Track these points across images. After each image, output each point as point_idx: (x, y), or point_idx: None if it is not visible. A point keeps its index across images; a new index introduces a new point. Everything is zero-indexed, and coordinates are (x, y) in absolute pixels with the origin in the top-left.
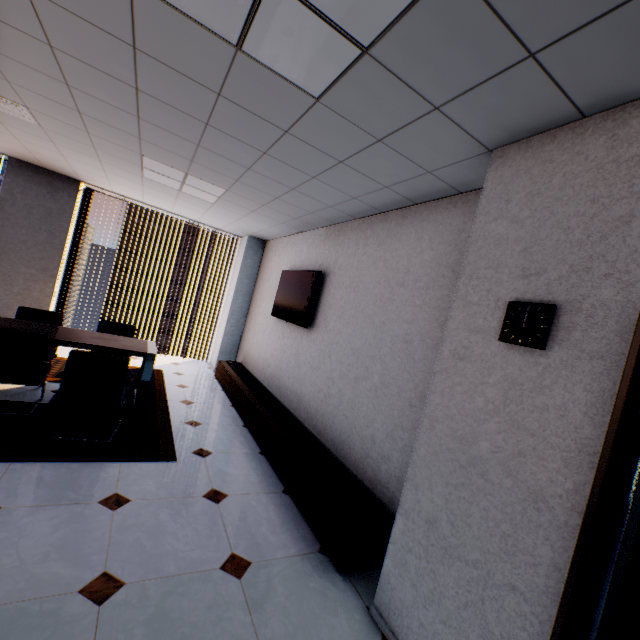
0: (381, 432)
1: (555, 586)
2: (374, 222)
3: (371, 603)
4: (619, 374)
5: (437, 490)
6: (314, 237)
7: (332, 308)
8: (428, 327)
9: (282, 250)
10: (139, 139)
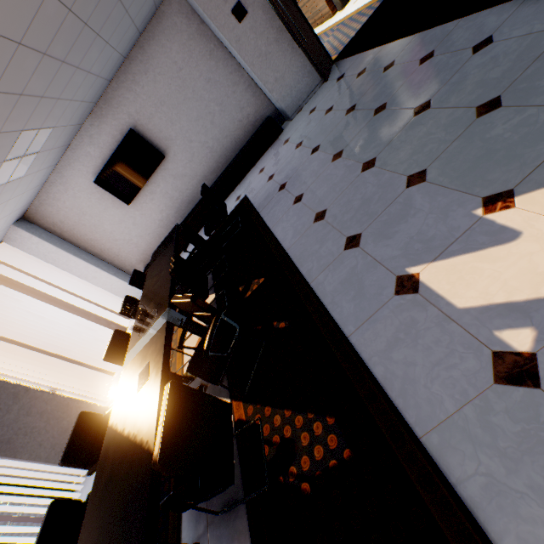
0: (239, 115)
1: (291, 48)
2: (127, 69)
3: (291, 118)
4: (259, 1)
5: (269, 73)
6: (87, 133)
7: (163, 130)
8: (208, 66)
9: (63, 185)
10: (40, 100)
